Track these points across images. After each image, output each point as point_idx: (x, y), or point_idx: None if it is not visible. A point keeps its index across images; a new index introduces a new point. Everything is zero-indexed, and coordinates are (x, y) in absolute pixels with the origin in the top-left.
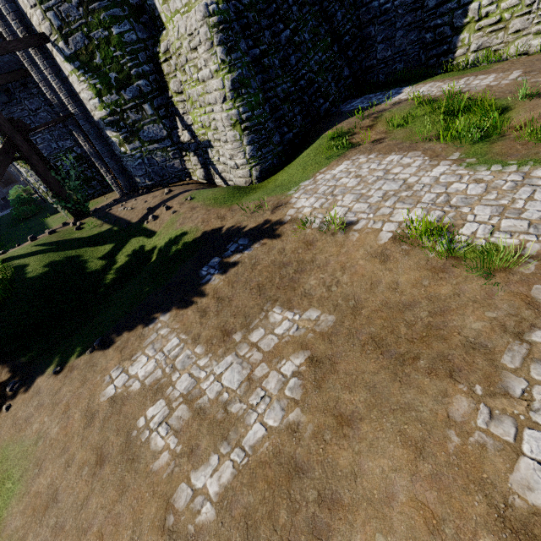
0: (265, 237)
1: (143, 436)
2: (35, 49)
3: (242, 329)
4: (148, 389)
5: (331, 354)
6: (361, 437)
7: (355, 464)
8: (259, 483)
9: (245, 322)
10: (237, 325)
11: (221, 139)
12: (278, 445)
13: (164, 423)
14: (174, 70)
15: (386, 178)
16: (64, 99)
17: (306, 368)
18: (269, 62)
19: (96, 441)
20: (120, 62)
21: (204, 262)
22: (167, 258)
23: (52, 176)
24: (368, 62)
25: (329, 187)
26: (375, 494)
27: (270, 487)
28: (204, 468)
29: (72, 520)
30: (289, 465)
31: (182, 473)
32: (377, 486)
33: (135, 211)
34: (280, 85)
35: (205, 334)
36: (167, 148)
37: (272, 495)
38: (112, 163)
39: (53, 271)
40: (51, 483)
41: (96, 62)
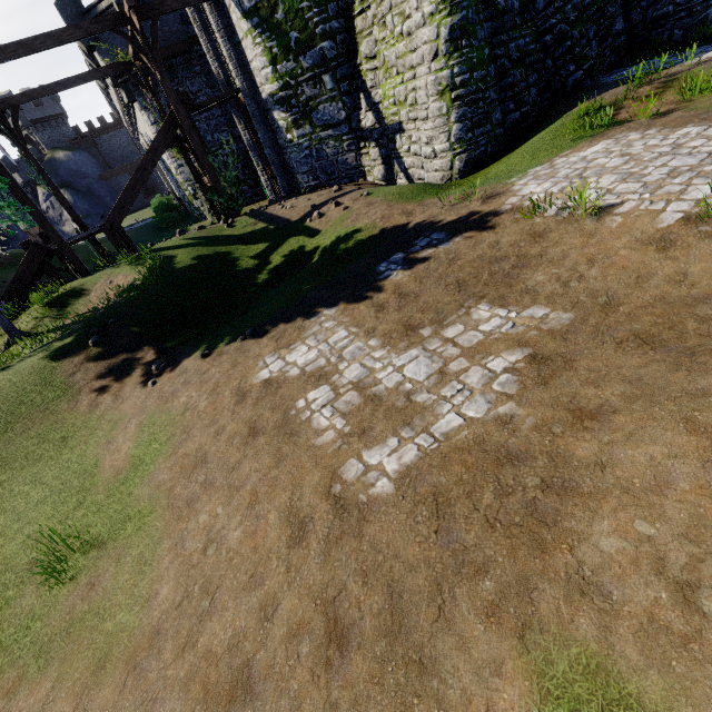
0: (470, 230)
1: (303, 415)
2: (212, 5)
3: (432, 324)
4: (309, 375)
5: (566, 352)
6: (614, 428)
7: (603, 454)
8: (455, 467)
9: (437, 318)
10: (426, 321)
11: (418, 117)
12: (482, 434)
13: (329, 405)
14: (370, 25)
15: (676, 153)
16: (233, 70)
17: (525, 364)
18: (505, 5)
19: (249, 416)
20: (305, 16)
21: (382, 258)
22: (334, 257)
23: (209, 162)
24: (659, 9)
25: (575, 169)
26: (636, 482)
27: (469, 471)
28: (380, 448)
29: (223, 478)
30: (498, 453)
31: (351, 450)
32: (640, 475)
33: (296, 209)
34: (514, 40)
35: (382, 328)
36: (343, 136)
37: (473, 478)
38: (272, 156)
39: (202, 265)
40: (199, 447)
41: (277, 18)
